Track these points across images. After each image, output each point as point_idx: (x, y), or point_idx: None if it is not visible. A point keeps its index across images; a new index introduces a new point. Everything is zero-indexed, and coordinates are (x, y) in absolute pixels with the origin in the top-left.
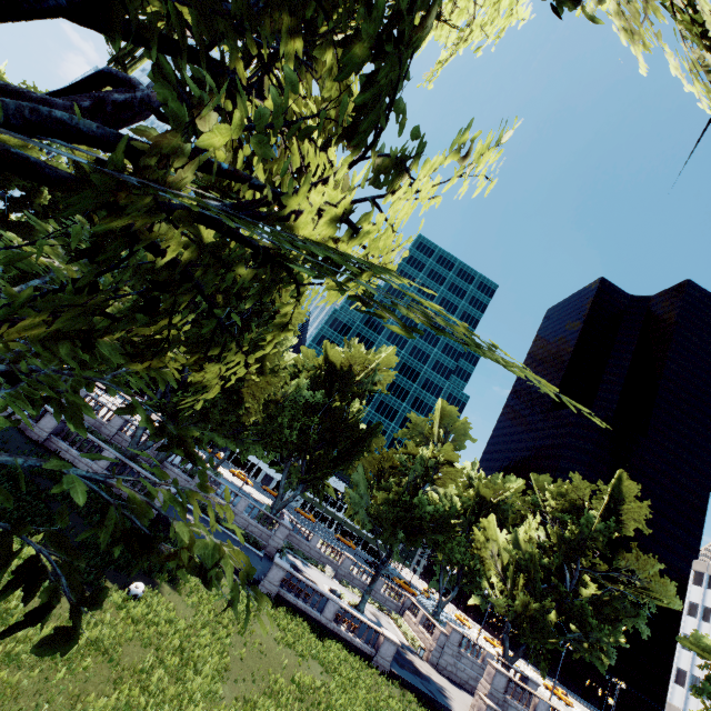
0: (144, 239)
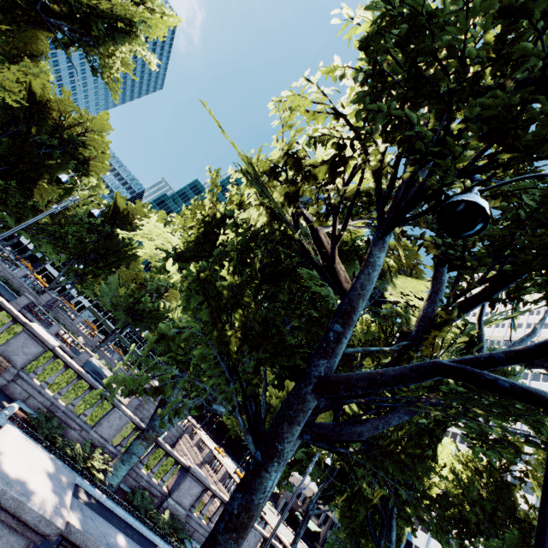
0: None
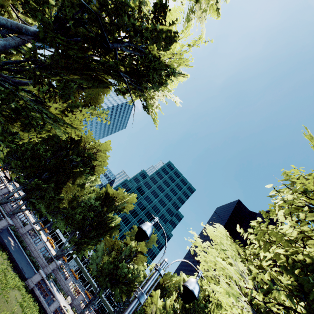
0: (14, 99)
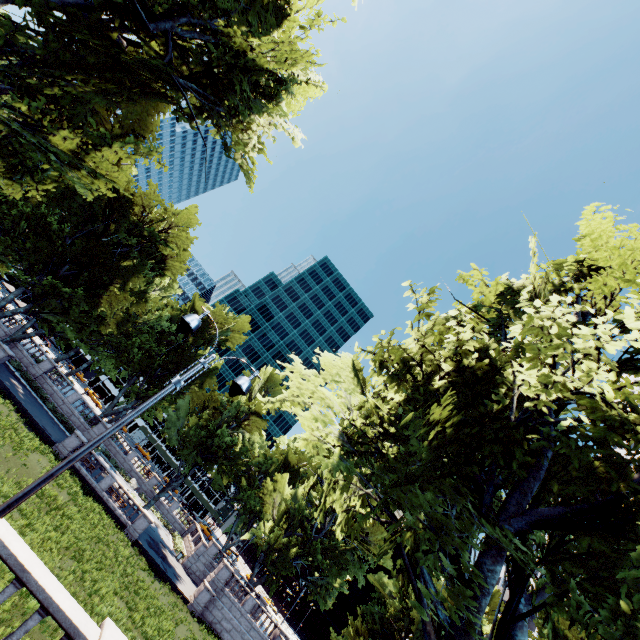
0: None
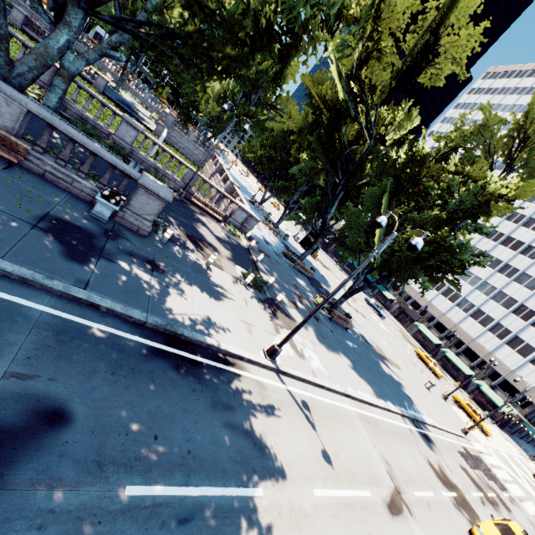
0: None
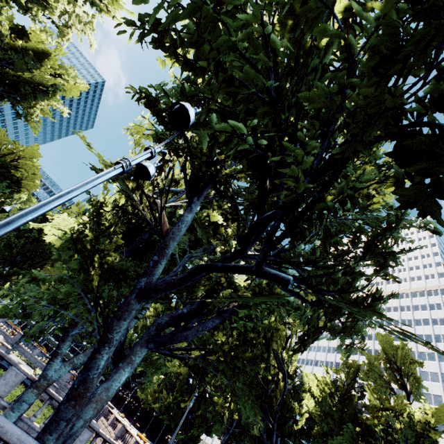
0: None
